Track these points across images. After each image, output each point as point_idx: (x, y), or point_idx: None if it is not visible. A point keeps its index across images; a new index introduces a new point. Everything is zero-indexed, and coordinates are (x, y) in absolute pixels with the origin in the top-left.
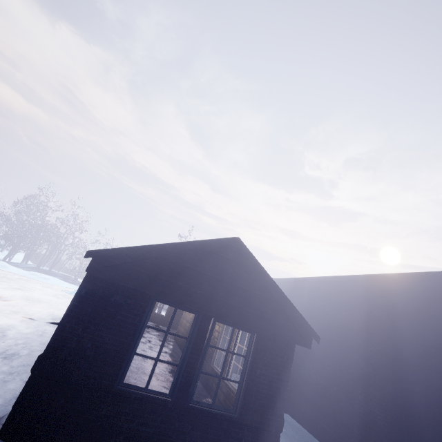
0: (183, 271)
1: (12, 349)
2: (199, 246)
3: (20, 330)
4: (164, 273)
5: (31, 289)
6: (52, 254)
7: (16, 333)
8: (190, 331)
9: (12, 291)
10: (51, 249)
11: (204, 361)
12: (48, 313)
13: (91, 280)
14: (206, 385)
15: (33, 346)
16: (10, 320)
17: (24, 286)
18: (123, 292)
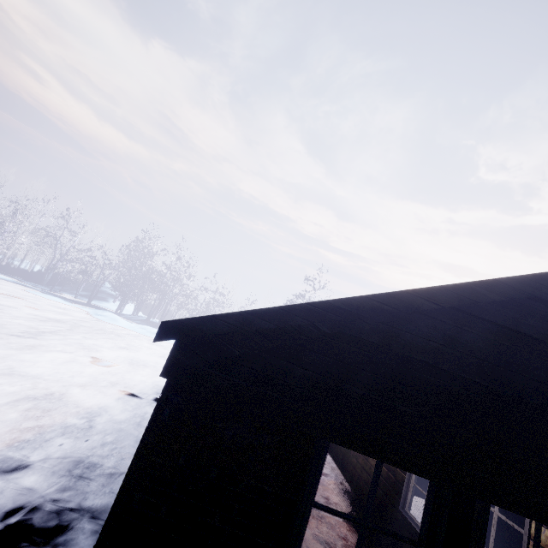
0: (405, 371)
1: (96, 453)
2: (449, 301)
3: (114, 415)
4: (355, 377)
5: (138, 347)
6: (160, 305)
7: (108, 421)
8: (424, 523)
9: (117, 352)
10: (159, 299)
11: (380, 492)
12: (153, 383)
13: (181, 386)
14: (393, 546)
15: (126, 446)
16: (105, 397)
17: (131, 343)
18: (253, 416)
